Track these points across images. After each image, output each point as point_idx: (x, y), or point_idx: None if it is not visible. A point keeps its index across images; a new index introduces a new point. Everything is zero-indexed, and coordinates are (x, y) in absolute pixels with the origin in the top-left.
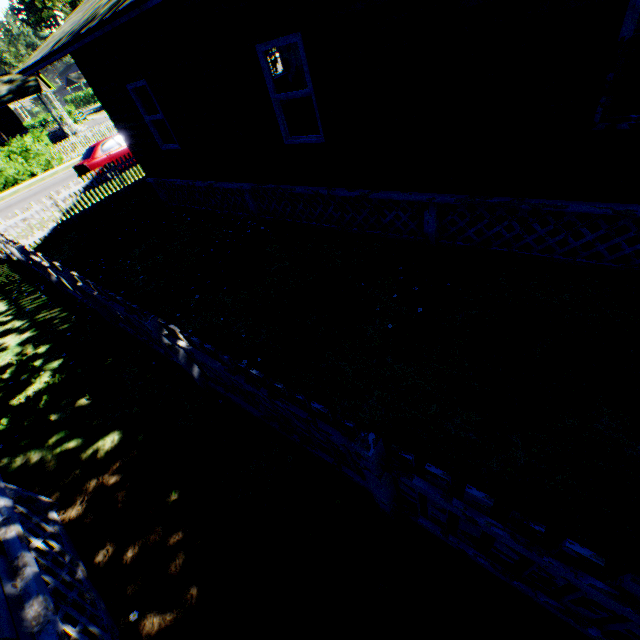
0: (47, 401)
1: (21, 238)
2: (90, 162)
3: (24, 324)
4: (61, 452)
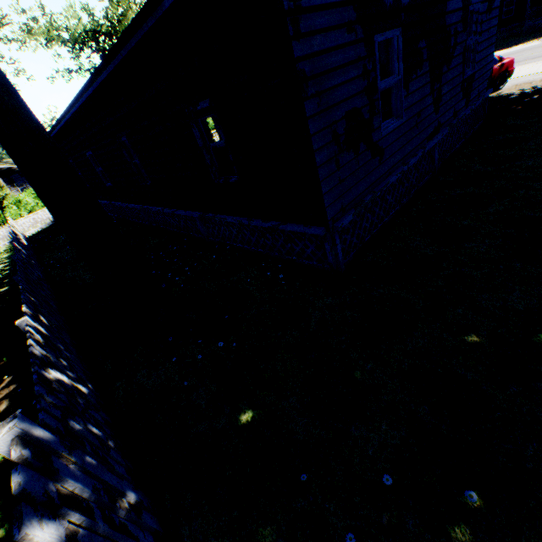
0: None
1: (31, 227)
2: None
3: (9, 261)
4: None
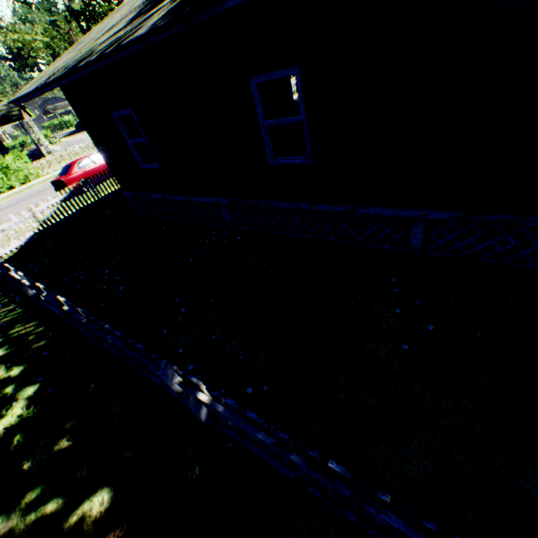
0: (20, 442)
1: None
2: (67, 177)
3: None
4: (36, 519)
